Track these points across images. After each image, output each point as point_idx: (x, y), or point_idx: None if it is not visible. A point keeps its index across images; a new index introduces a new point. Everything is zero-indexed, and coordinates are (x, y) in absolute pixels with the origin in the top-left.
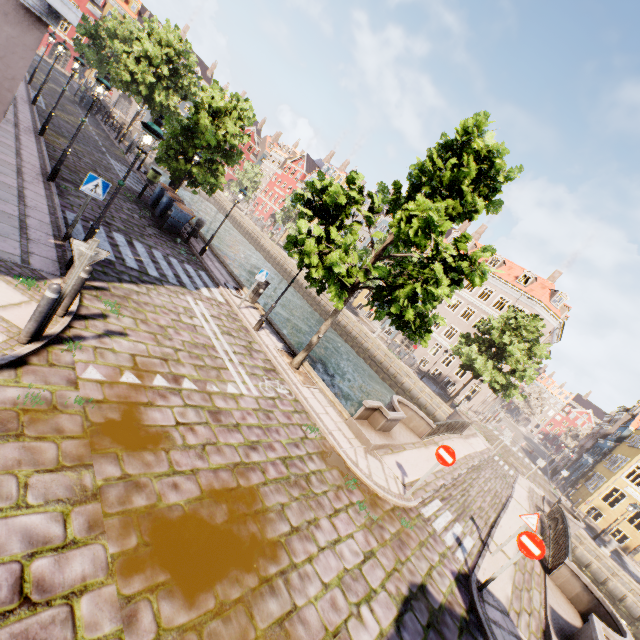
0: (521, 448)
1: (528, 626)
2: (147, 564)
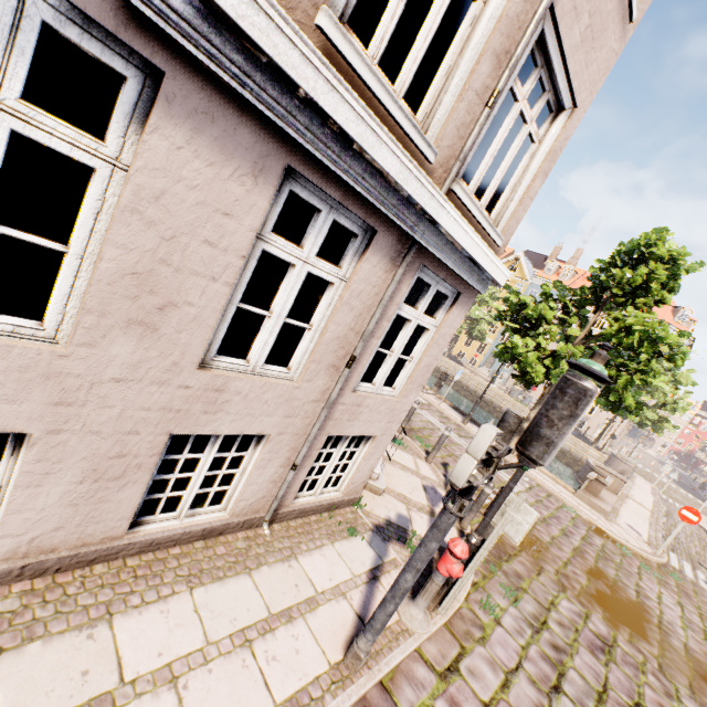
0: (667, 477)
1: None
2: (615, 622)
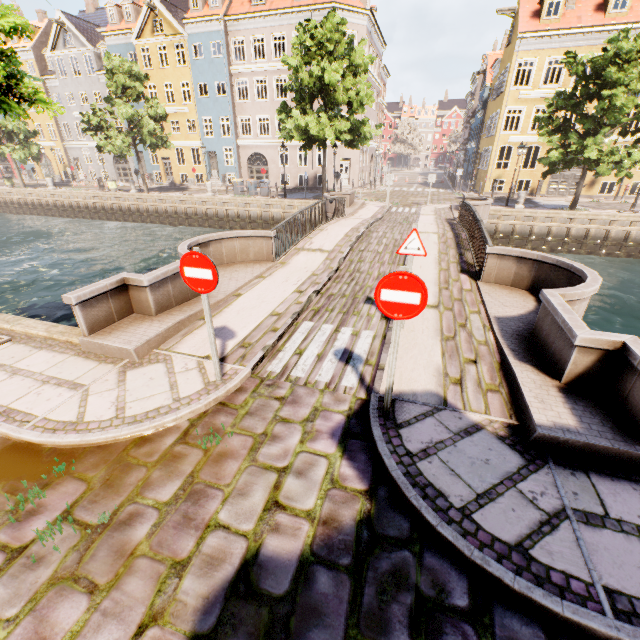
0: (419, 184)
1: (479, 385)
2: None
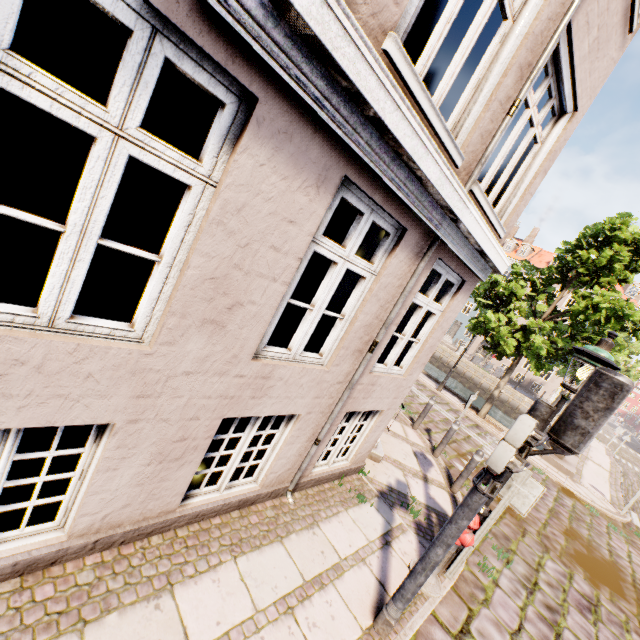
0: (617, 438)
1: None
2: (596, 582)
